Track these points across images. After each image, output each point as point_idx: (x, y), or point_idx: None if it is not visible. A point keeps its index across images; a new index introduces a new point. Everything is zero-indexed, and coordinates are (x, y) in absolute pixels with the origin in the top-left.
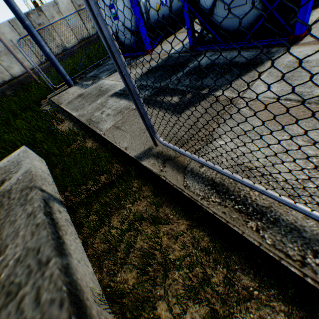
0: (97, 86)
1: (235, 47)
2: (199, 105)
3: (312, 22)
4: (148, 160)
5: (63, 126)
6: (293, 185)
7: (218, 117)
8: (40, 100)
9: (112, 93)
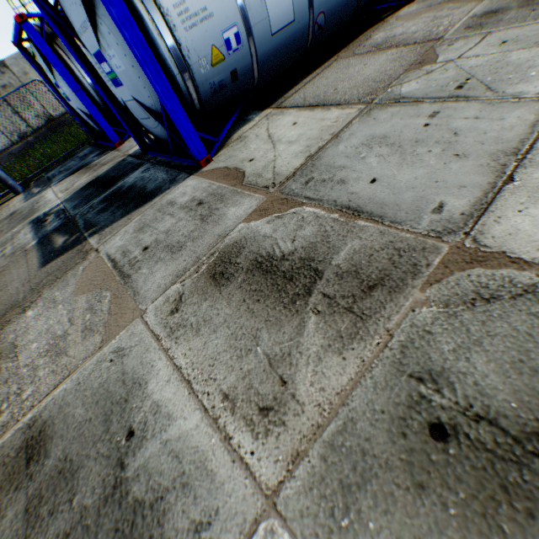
0: (36, 201)
1: (169, 161)
2: (65, 256)
3: (242, 134)
4: None
5: None
6: (19, 369)
7: (60, 277)
8: None
9: (35, 218)
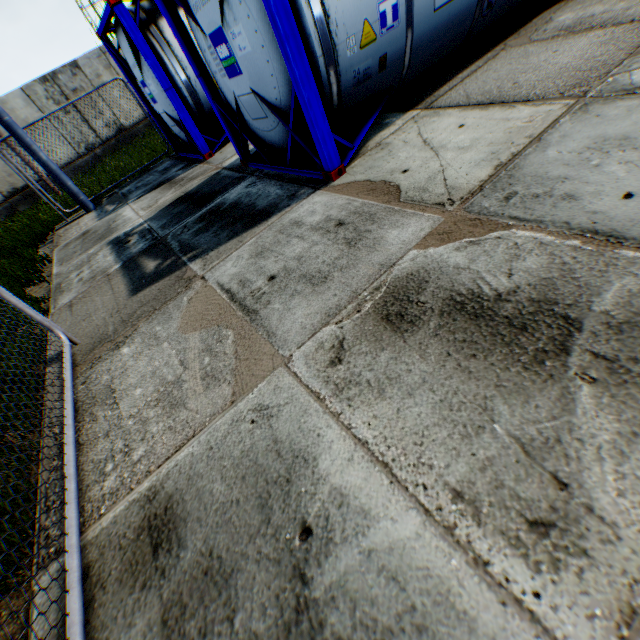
0: (112, 219)
1: (280, 173)
2: (161, 283)
3: (381, 140)
4: (56, 365)
5: (41, 289)
6: (121, 420)
7: (157, 308)
8: (47, 232)
9: (114, 238)
